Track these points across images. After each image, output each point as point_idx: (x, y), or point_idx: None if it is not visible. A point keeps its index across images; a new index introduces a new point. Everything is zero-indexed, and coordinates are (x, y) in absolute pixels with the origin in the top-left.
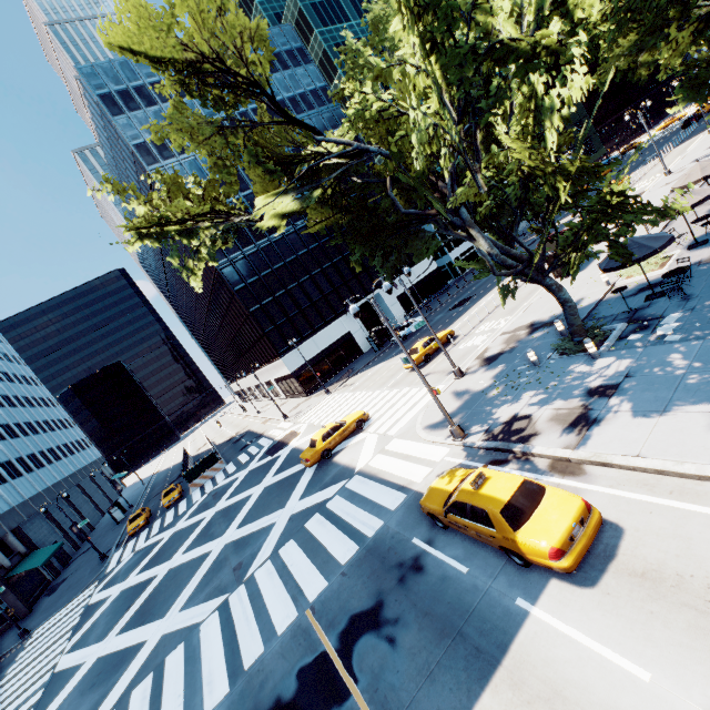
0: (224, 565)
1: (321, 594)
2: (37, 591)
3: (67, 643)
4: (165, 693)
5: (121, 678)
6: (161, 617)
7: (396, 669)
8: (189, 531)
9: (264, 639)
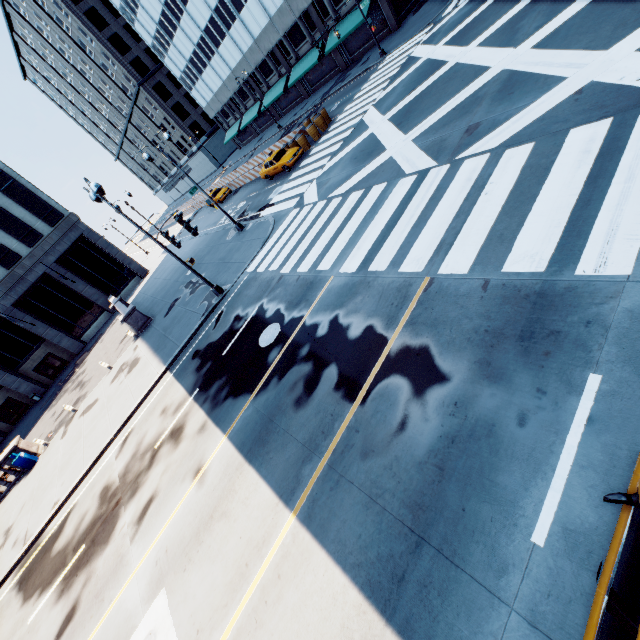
0: (471, 111)
1: (450, 277)
2: (409, 4)
3: (380, 94)
4: (351, 221)
5: (359, 172)
6: (405, 132)
7: (375, 448)
8: (512, 2)
9: (393, 259)
